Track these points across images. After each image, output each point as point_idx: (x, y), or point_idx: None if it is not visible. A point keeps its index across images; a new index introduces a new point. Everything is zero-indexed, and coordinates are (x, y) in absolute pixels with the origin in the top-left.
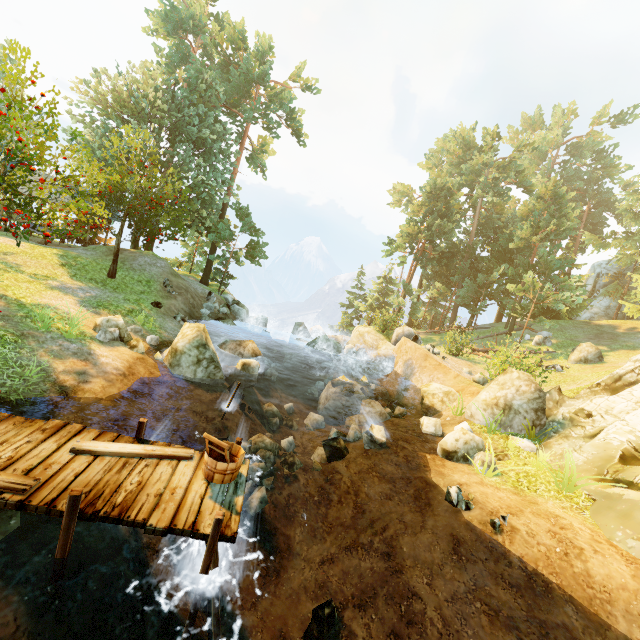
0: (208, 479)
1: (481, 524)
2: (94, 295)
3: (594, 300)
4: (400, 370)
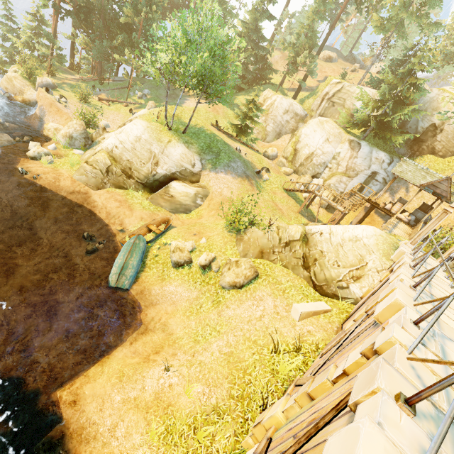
0: None
1: (30, 178)
2: None
3: None
4: (38, 112)
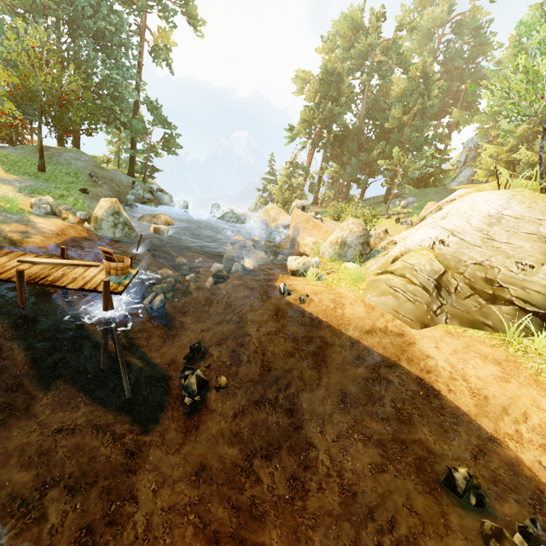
0: (108, 274)
1: (294, 301)
2: (28, 185)
3: (462, 171)
4: (290, 233)
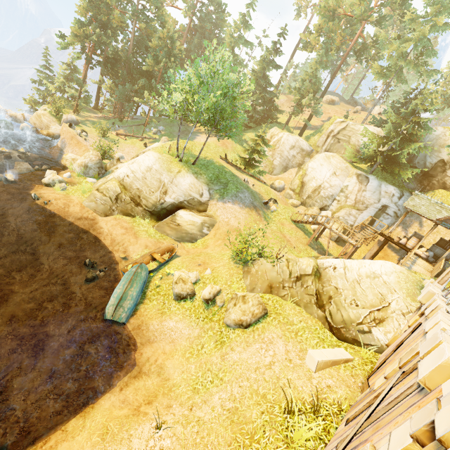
0: None
1: (41, 203)
2: None
3: None
4: (59, 144)
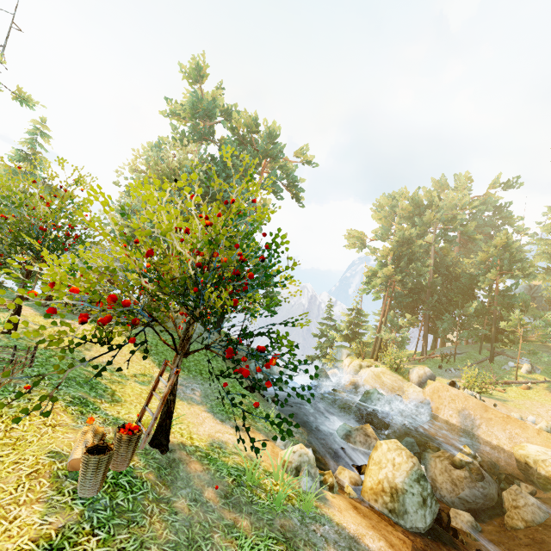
0: None
1: None
2: (202, 393)
3: None
4: (455, 421)
